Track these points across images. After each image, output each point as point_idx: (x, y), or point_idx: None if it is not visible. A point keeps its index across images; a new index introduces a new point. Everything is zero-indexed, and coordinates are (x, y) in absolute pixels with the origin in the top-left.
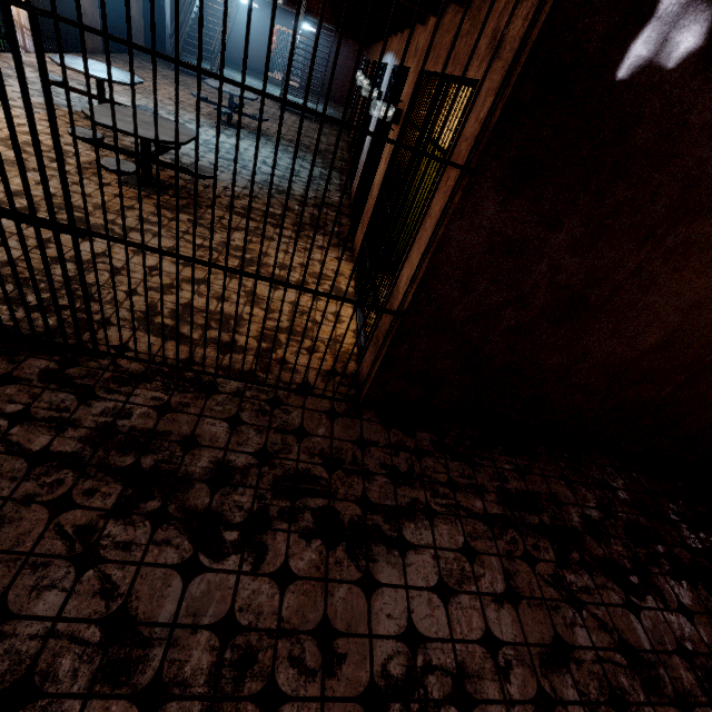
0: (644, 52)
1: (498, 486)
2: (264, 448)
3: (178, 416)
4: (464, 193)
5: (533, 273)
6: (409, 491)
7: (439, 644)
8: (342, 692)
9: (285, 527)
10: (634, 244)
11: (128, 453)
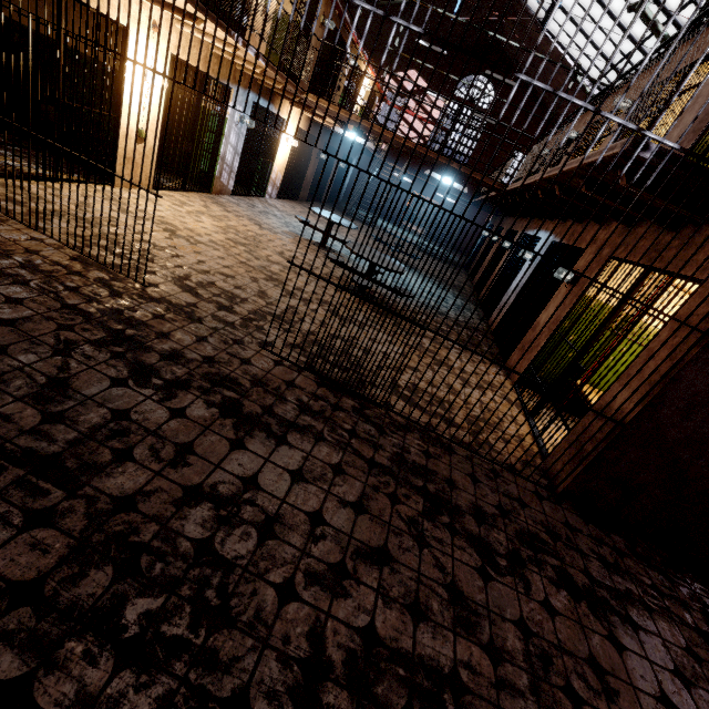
0: None
1: (701, 608)
2: (500, 505)
3: (437, 462)
4: (702, 349)
5: None
6: (622, 580)
7: None
8: None
9: (536, 571)
10: None
11: (418, 477)
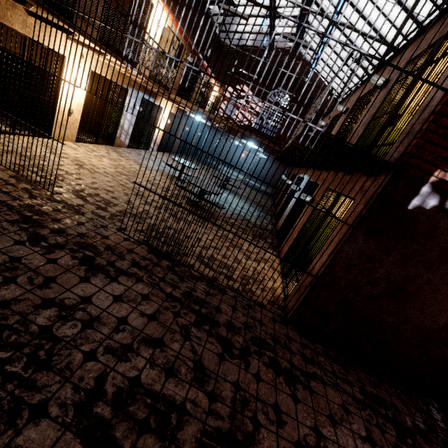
0: (417, 203)
1: (360, 386)
2: (246, 323)
3: (213, 298)
4: (350, 234)
5: (378, 271)
6: (312, 367)
7: (331, 442)
8: (285, 436)
9: (257, 358)
10: (425, 268)
11: (197, 305)
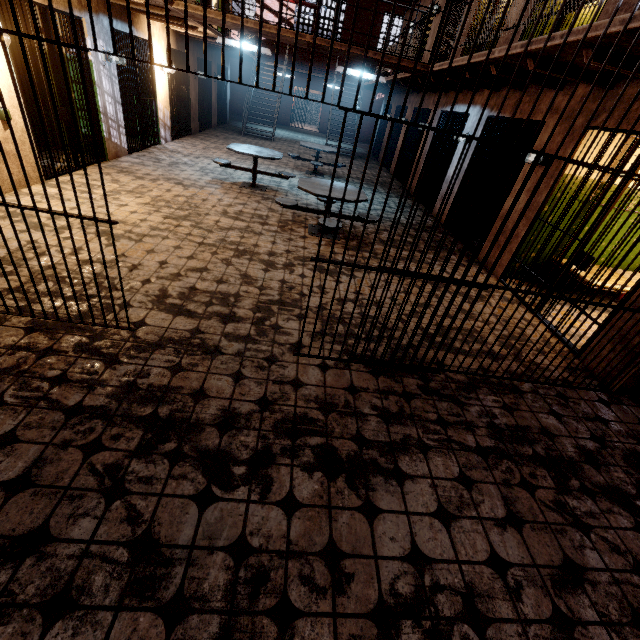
0: None
1: None
2: (592, 434)
3: (521, 413)
4: None
5: None
6: None
7: None
8: None
9: None
10: None
11: (523, 444)
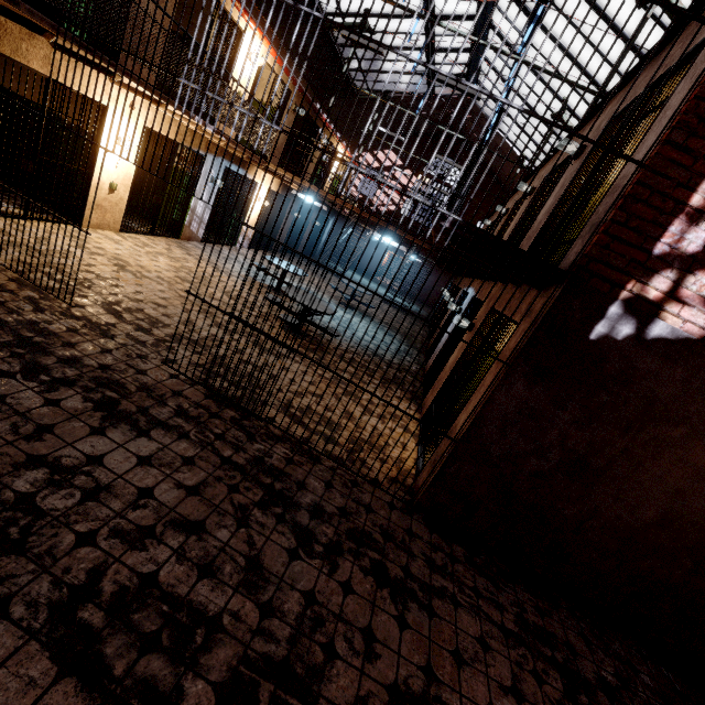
0: (603, 330)
1: (517, 612)
2: (344, 507)
3: (297, 468)
4: (504, 375)
5: (549, 434)
6: (441, 579)
7: (450, 690)
8: (375, 675)
9: (351, 559)
10: (619, 431)
11: (268, 476)
